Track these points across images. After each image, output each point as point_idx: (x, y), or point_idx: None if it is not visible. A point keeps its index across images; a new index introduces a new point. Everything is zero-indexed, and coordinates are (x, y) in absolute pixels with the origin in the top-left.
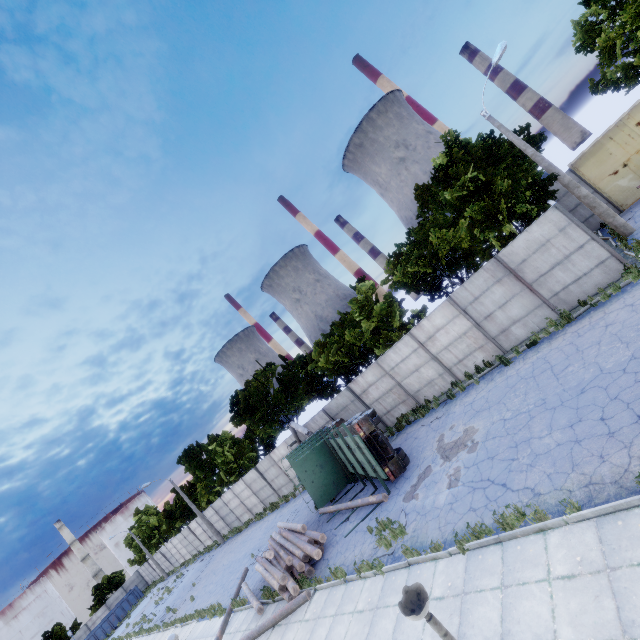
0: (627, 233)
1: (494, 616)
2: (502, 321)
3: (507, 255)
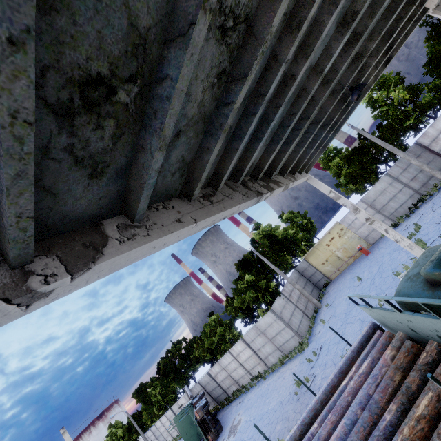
0: (318, 307)
1: None
2: (264, 353)
3: (258, 326)
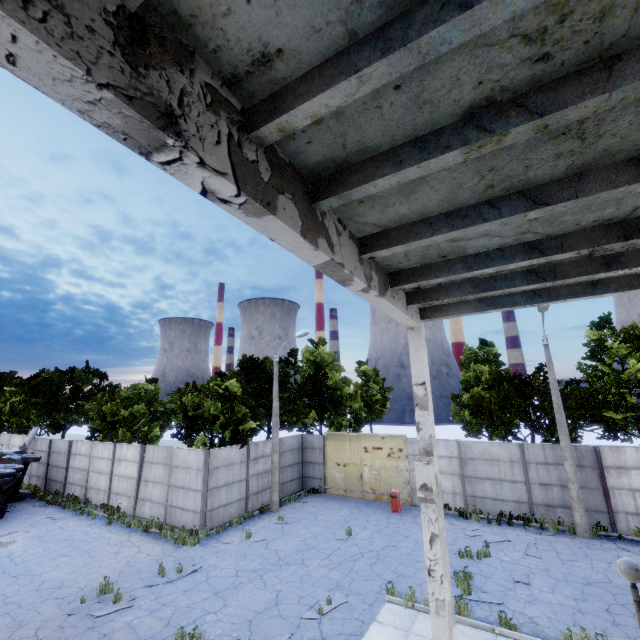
0: (271, 509)
1: None
2: (148, 492)
3: (175, 454)
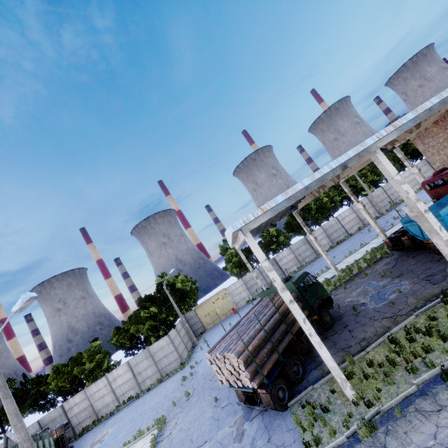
0: (196, 344)
1: None
2: (144, 376)
3: (151, 348)
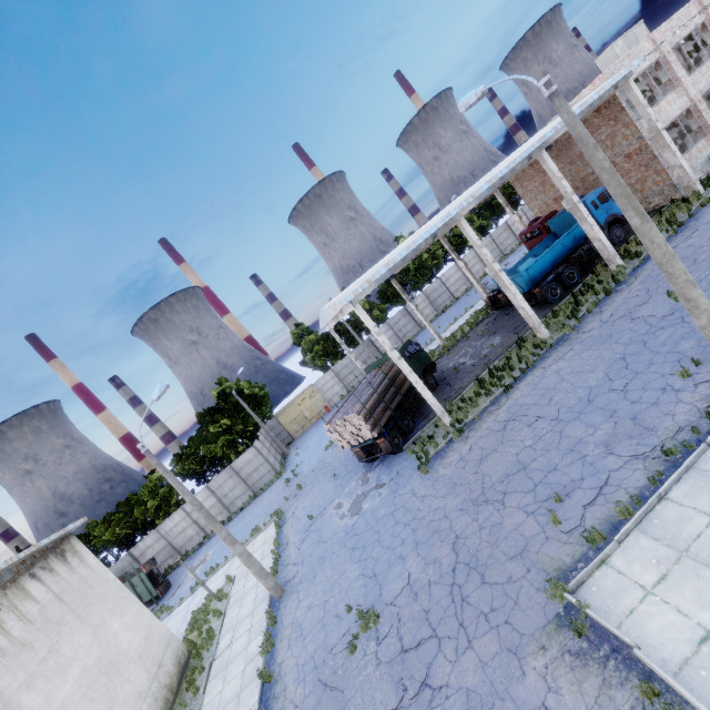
0: (287, 454)
1: (199, 598)
2: (232, 498)
3: (235, 465)
